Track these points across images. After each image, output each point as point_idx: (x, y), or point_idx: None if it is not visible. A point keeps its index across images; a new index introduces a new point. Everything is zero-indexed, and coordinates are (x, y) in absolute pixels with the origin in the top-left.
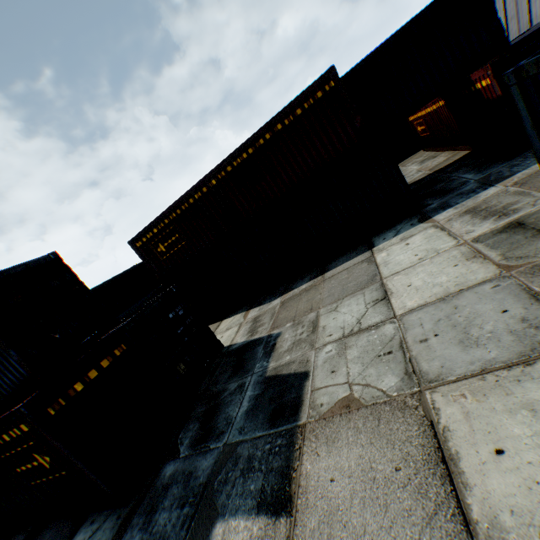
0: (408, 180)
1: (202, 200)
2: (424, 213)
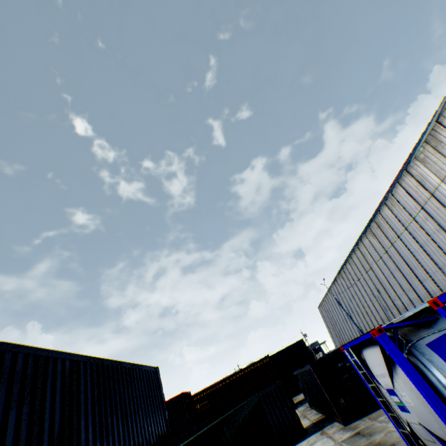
0: (298, 400)
1: (222, 386)
2: (296, 407)
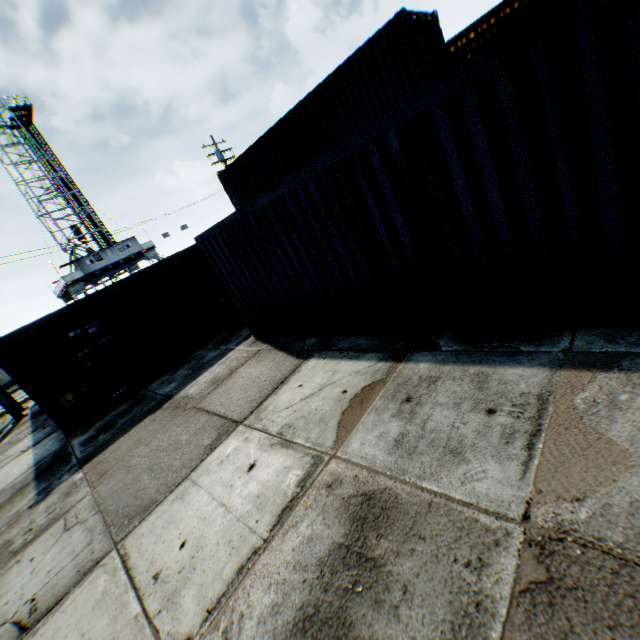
0: None
1: None
2: None
